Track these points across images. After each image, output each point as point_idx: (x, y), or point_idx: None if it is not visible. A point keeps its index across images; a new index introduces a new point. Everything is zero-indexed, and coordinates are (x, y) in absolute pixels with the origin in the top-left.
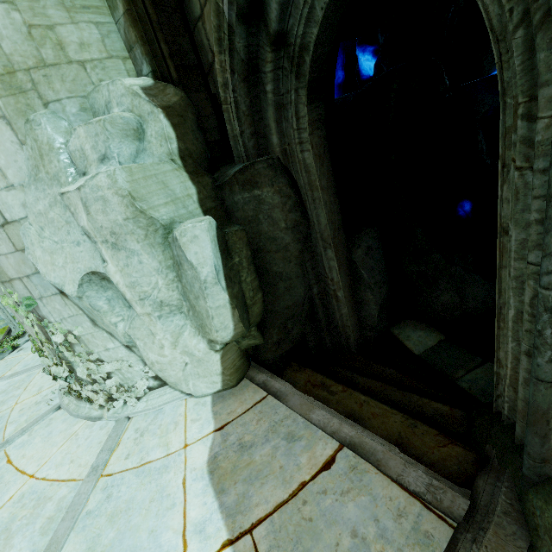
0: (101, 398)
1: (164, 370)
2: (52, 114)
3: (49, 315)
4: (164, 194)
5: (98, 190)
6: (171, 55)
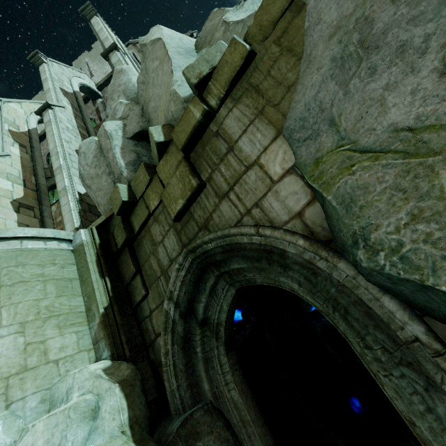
0: None
1: None
2: (10, 413)
3: None
4: None
5: None
6: (127, 341)
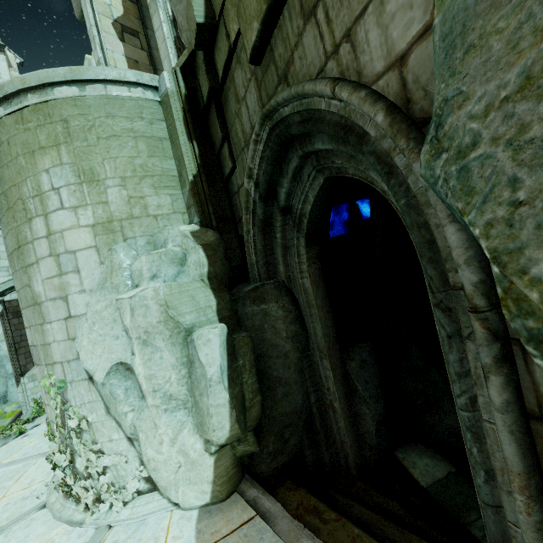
0: (90, 496)
1: (158, 469)
2: (127, 245)
3: (73, 398)
4: (191, 304)
5: (145, 299)
6: (214, 213)
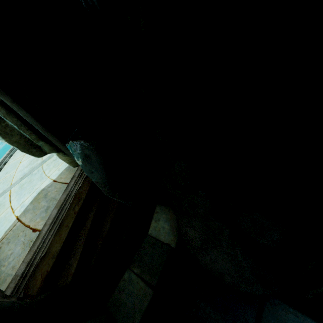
0: None
1: None
2: None
3: None
4: None
5: None
6: None
